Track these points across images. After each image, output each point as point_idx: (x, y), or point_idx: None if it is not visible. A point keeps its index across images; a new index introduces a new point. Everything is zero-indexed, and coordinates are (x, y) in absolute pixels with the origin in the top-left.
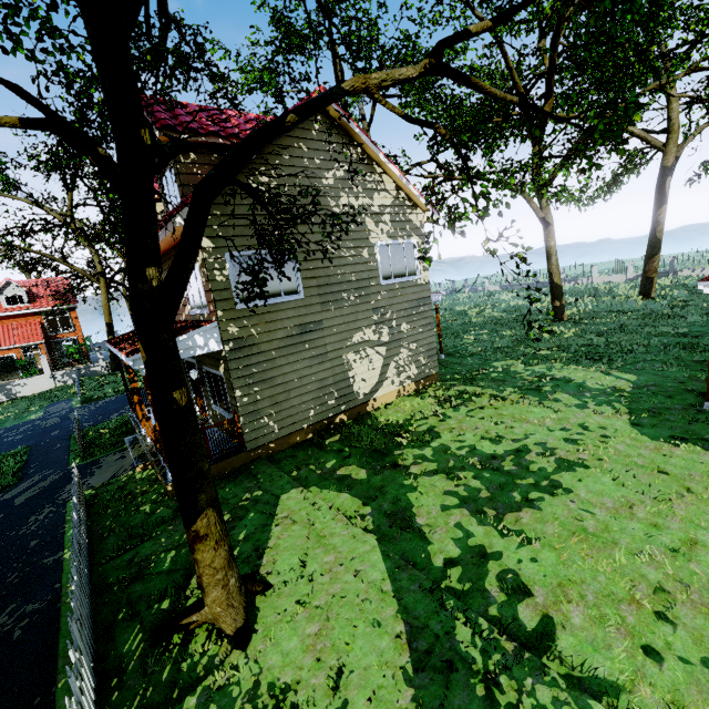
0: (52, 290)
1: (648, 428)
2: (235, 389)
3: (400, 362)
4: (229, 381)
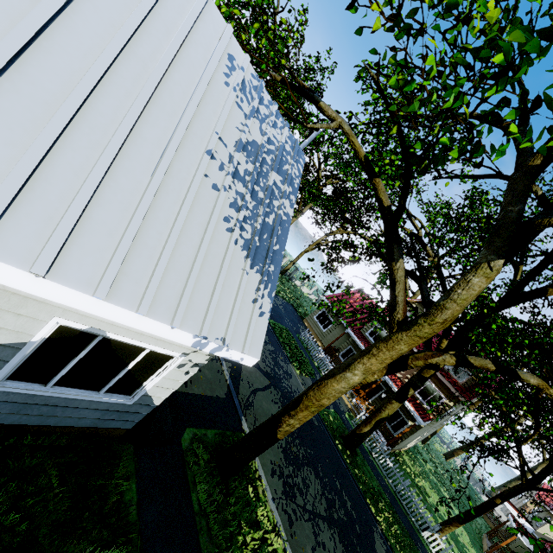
0: None
1: (475, 549)
2: (412, 435)
3: (415, 442)
4: (413, 431)
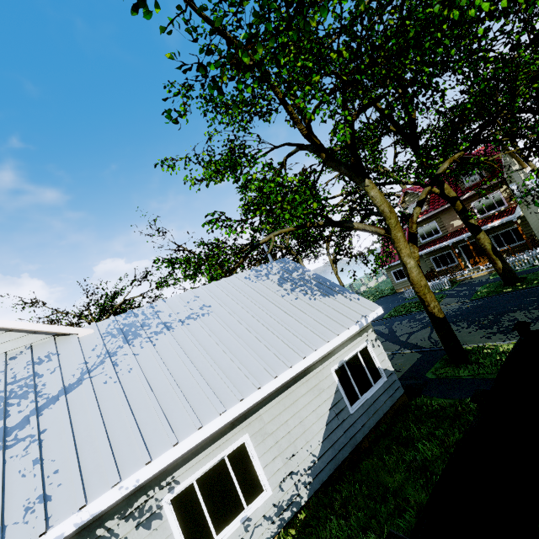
0: None
1: None
2: (530, 226)
3: None
4: (526, 224)
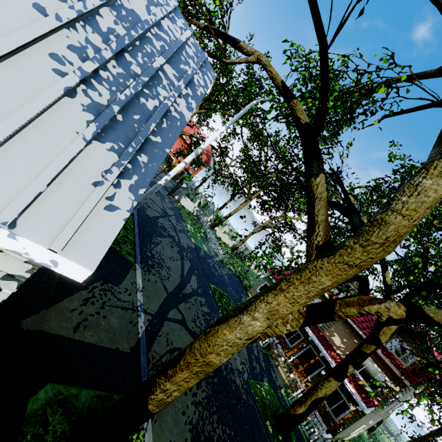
0: (206, 150)
1: None
2: (354, 422)
3: (360, 431)
4: (355, 418)
